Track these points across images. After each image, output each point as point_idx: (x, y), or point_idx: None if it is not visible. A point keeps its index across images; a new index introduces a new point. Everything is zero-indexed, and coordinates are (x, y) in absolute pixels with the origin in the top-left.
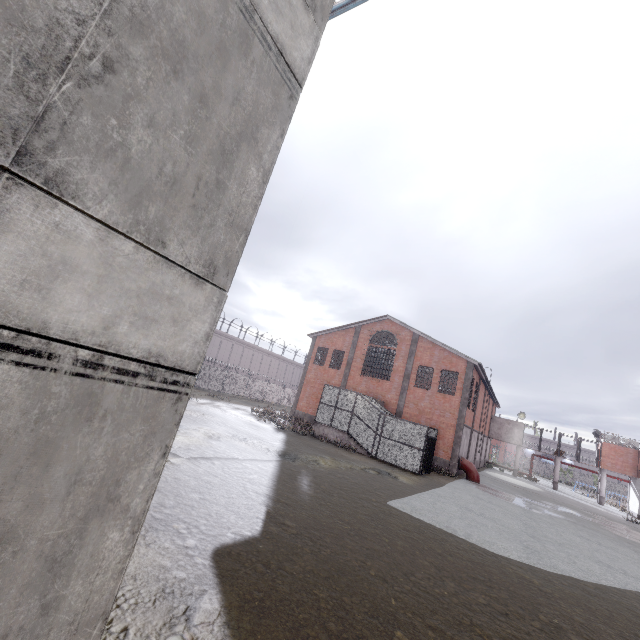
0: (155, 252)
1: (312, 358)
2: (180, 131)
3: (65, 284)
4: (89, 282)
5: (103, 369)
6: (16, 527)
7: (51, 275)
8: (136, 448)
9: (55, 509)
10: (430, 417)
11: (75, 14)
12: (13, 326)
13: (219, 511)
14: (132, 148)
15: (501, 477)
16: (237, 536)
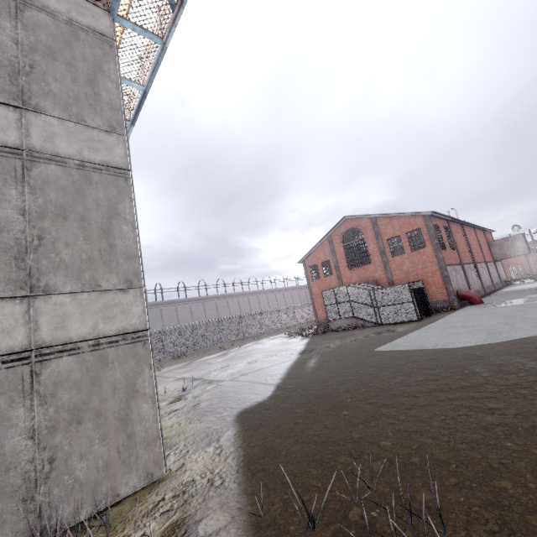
0: (98, 291)
1: (309, 277)
2: (80, 238)
3: (70, 321)
4: (78, 316)
5: (102, 345)
6: (100, 410)
7: (63, 321)
8: (135, 369)
9: (112, 401)
10: (416, 273)
11: (20, 231)
12: (61, 344)
13: (245, 396)
14: (65, 259)
15: (517, 288)
16: (253, 403)
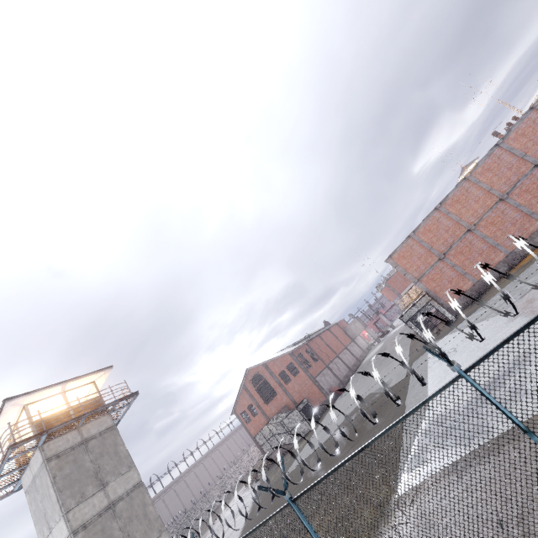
0: None
1: (244, 422)
2: (139, 525)
3: None
4: None
5: None
6: None
7: None
8: None
9: None
10: (303, 390)
11: (123, 537)
12: None
13: None
14: (138, 537)
15: (367, 358)
16: None
